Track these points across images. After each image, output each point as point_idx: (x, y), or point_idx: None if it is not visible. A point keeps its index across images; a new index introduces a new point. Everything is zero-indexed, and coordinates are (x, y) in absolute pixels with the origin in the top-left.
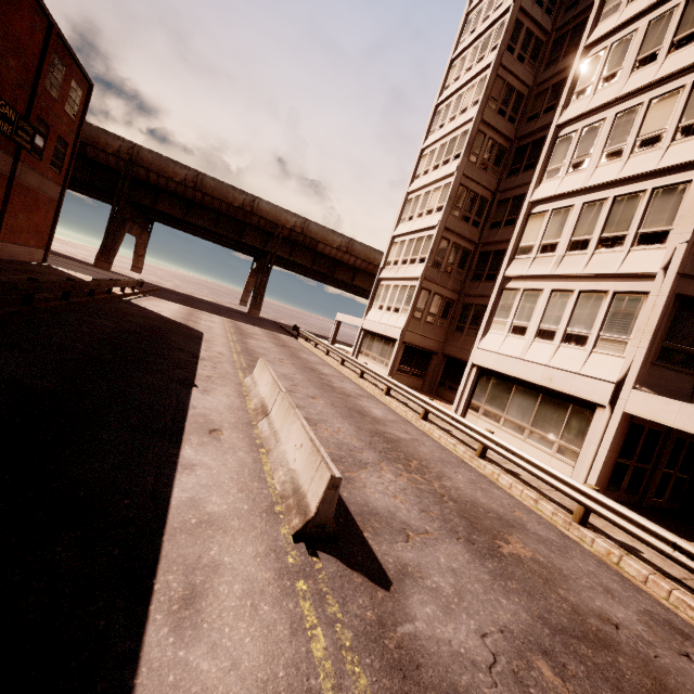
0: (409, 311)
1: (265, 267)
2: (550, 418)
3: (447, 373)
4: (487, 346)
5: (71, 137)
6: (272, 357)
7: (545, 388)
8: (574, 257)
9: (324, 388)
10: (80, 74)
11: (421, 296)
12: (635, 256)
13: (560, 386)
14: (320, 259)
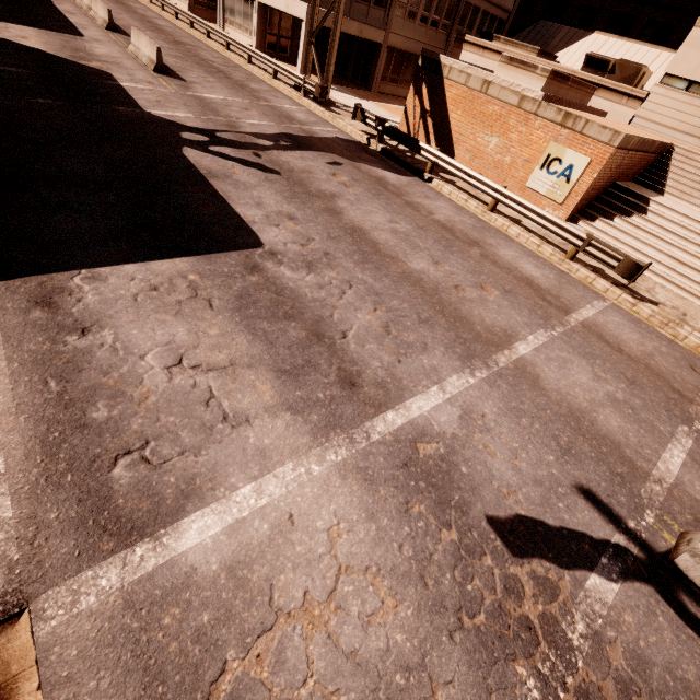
0: None
1: None
2: (246, 15)
3: None
4: None
5: None
6: None
7: None
8: None
9: (129, 12)
10: None
11: None
12: None
13: None
14: None
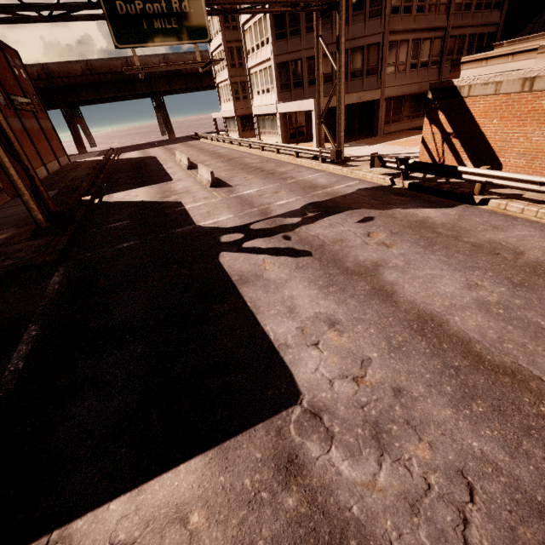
0: (232, 99)
1: (160, 104)
2: (273, 124)
3: None
4: (254, 105)
5: (33, 90)
6: (185, 152)
7: (269, 114)
8: (258, 53)
9: (204, 153)
10: (12, 51)
11: (234, 88)
12: (267, 50)
13: (269, 112)
14: (188, 78)
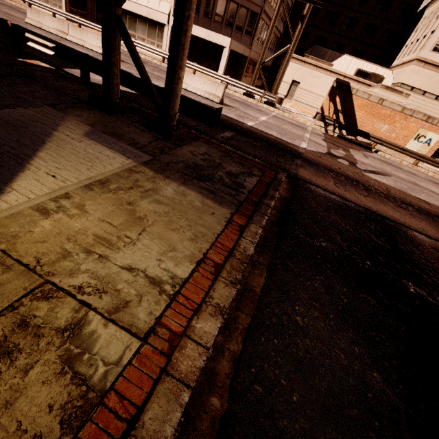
0: None
1: None
2: (152, 33)
3: (99, 13)
4: None
5: None
6: None
7: (149, 19)
8: None
9: None
10: None
11: None
12: None
13: (153, 17)
14: None
